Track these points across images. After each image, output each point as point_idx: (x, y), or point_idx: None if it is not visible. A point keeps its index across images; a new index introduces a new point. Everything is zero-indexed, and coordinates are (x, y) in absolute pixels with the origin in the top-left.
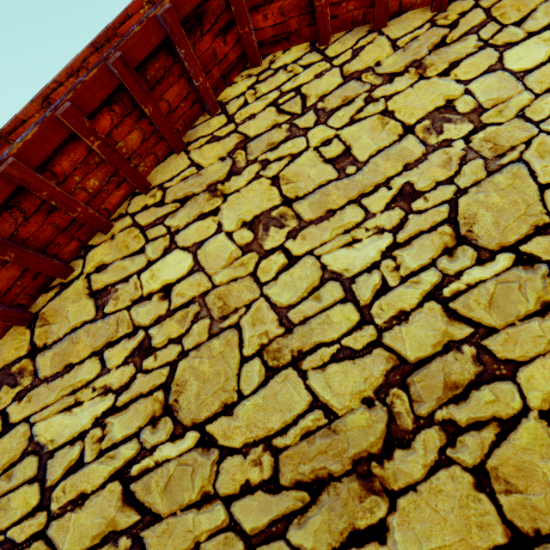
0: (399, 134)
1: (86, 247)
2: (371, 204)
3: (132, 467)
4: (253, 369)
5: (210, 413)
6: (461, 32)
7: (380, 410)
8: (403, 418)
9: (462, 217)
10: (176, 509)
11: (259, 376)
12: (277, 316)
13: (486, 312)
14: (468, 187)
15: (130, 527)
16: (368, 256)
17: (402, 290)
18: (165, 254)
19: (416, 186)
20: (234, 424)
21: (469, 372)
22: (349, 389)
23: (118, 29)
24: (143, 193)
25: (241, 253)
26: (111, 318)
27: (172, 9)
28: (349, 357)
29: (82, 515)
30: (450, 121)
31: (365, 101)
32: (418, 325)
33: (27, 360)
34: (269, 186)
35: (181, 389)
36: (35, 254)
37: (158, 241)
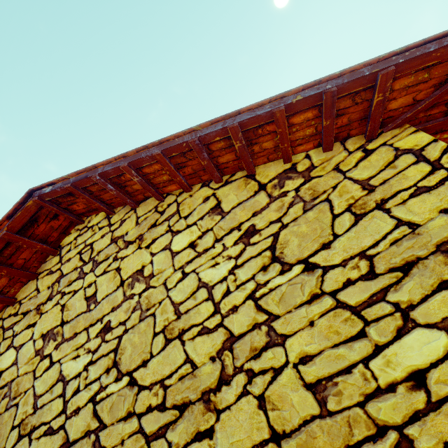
0: (118, 285)
1: None
2: (92, 332)
3: None
4: (14, 435)
5: None
6: (164, 218)
7: None
8: None
9: (121, 348)
10: None
11: (15, 440)
12: (34, 401)
13: (107, 414)
14: (130, 328)
15: None
16: (79, 367)
17: (84, 392)
18: (7, 350)
19: (112, 323)
20: None
21: None
22: None
23: None
24: (12, 305)
25: (34, 355)
26: None
27: (7, 232)
28: (50, 433)
29: None
30: (139, 281)
31: (113, 259)
32: (81, 417)
33: None
34: (60, 310)
35: None
36: None
37: (7, 340)
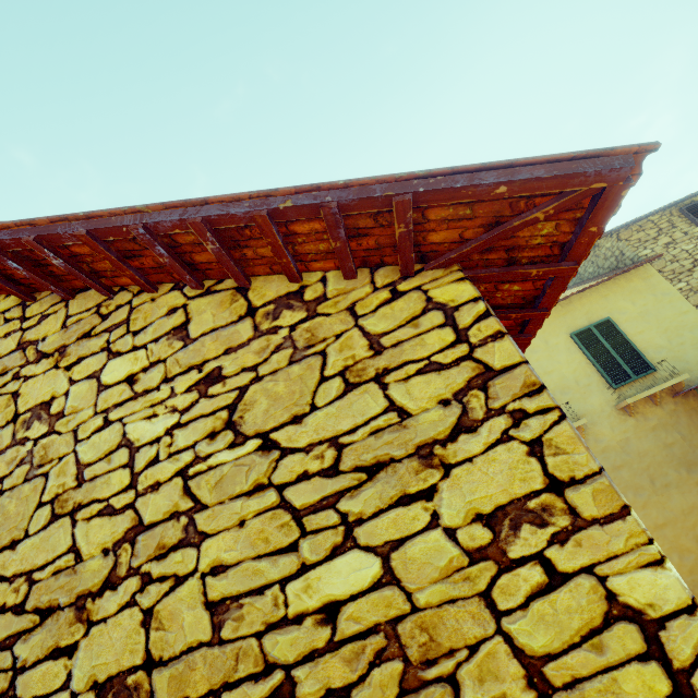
0: (8, 420)
1: None
2: None
3: None
4: None
5: None
6: (105, 326)
7: None
8: None
9: None
10: None
11: None
12: None
13: None
14: (7, 490)
15: None
16: None
17: None
18: None
19: None
20: None
21: None
22: None
23: None
24: None
25: None
26: None
27: None
28: None
29: None
30: (41, 419)
31: (14, 376)
32: None
33: None
34: None
35: None
36: None
37: None
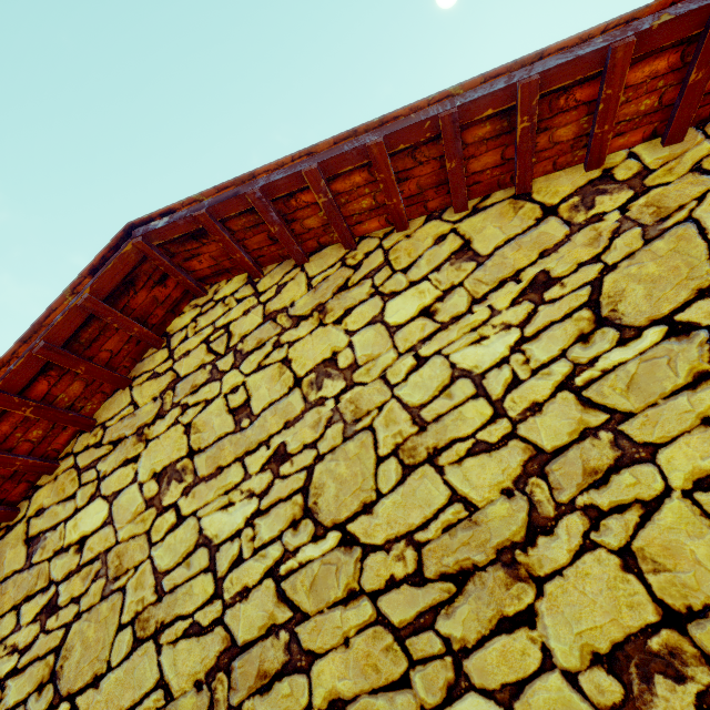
0: (290, 386)
1: (35, 486)
2: (252, 463)
3: None
4: (124, 639)
5: (83, 684)
6: (361, 274)
7: (205, 695)
8: (220, 706)
9: (314, 487)
10: None
11: (127, 647)
12: (155, 581)
13: (307, 595)
14: (326, 453)
15: None
16: (236, 522)
17: (252, 563)
18: (90, 502)
19: (288, 448)
20: (98, 697)
21: (279, 661)
22: (188, 669)
23: (44, 322)
24: (89, 431)
25: (145, 508)
26: (35, 569)
27: (91, 297)
28: (197, 633)
29: None
30: (330, 376)
31: (274, 346)
32: (255, 604)
33: None
34: (182, 433)
35: (68, 654)
36: None
37: (88, 486)
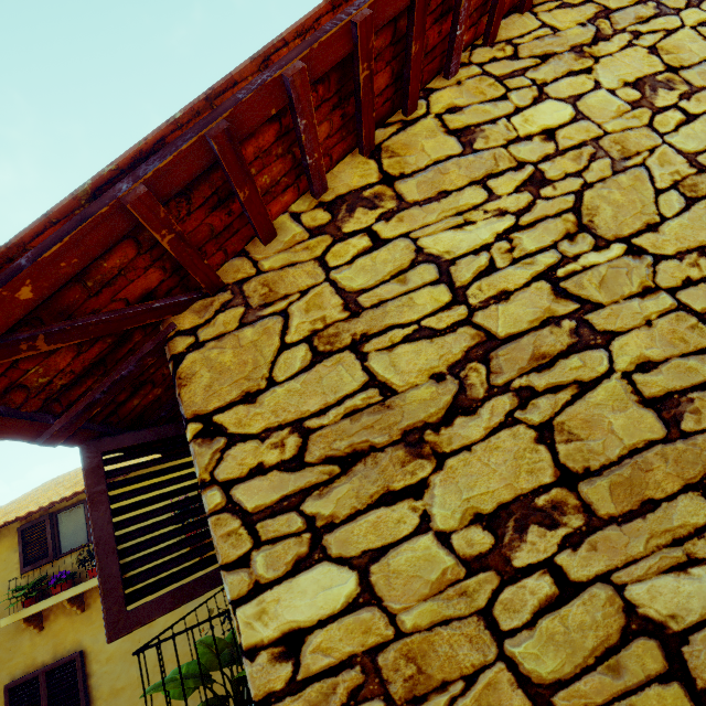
0: None
1: (424, 89)
2: None
3: (556, 271)
4: (670, 199)
5: (633, 231)
6: None
7: None
8: None
9: None
10: (617, 299)
11: (678, 204)
12: (685, 160)
13: None
14: None
15: (569, 313)
16: None
17: None
18: (536, 103)
19: None
20: (661, 238)
21: None
22: None
23: None
24: (486, 46)
25: (629, 108)
26: (484, 154)
27: None
28: None
29: (510, 306)
30: None
31: None
32: None
33: (381, 187)
34: (646, 54)
35: (594, 213)
36: (421, 62)
37: (522, 91)
